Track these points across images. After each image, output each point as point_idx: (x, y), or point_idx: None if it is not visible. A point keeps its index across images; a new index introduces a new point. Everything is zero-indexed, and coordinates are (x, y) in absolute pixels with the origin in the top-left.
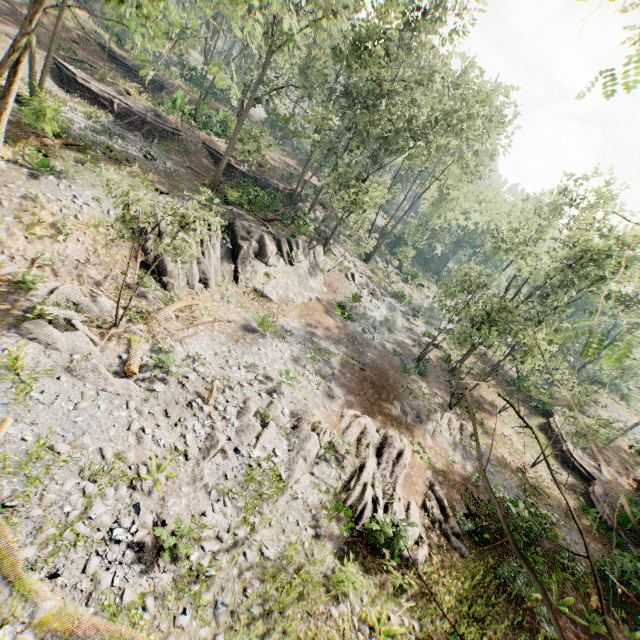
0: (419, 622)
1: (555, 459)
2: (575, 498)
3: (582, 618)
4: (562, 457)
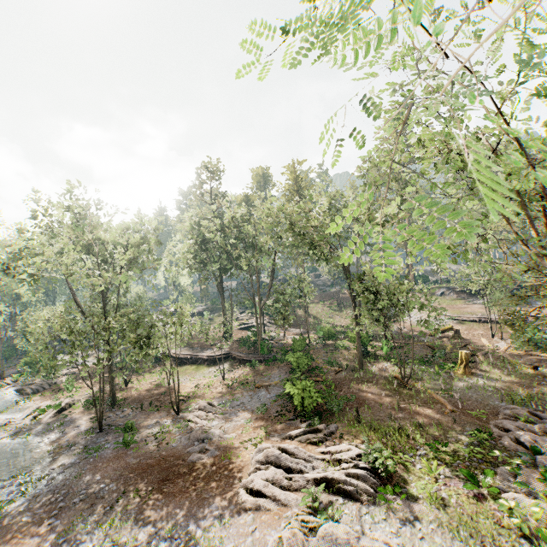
0: (405, 453)
1: (211, 366)
2: (244, 367)
3: (328, 387)
4: (211, 362)
